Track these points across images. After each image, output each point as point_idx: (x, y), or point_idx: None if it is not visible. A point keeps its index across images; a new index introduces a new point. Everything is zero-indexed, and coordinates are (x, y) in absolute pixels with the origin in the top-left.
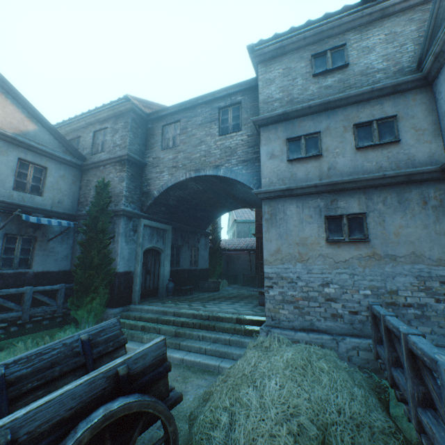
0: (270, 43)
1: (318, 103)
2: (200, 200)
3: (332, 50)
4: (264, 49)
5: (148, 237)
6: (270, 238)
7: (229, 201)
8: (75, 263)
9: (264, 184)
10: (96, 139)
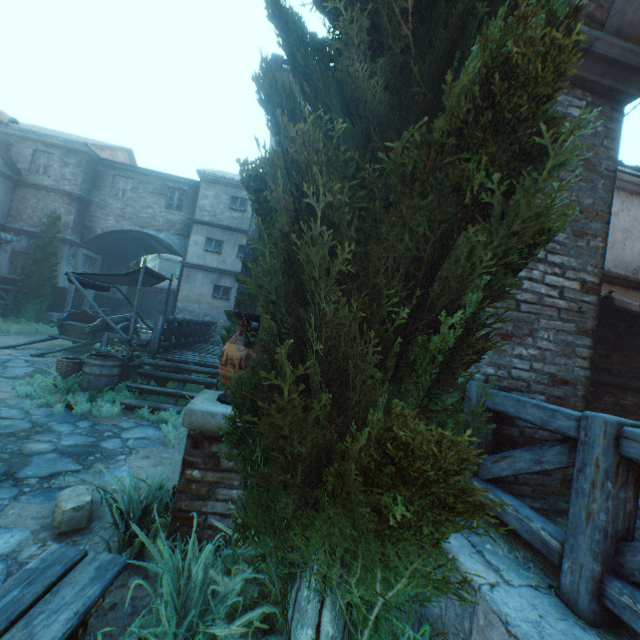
0: (211, 175)
1: (226, 226)
2: (135, 242)
3: (242, 199)
4: (207, 176)
5: (83, 263)
6: (185, 289)
7: (161, 248)
8: (27, 273)
9: (188, 258)
10: (38, 158)
